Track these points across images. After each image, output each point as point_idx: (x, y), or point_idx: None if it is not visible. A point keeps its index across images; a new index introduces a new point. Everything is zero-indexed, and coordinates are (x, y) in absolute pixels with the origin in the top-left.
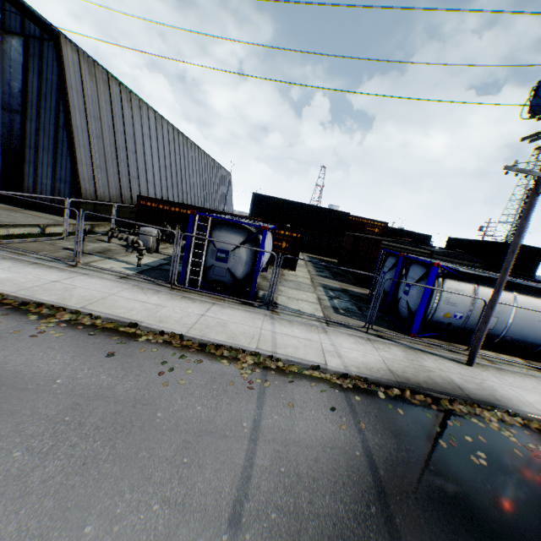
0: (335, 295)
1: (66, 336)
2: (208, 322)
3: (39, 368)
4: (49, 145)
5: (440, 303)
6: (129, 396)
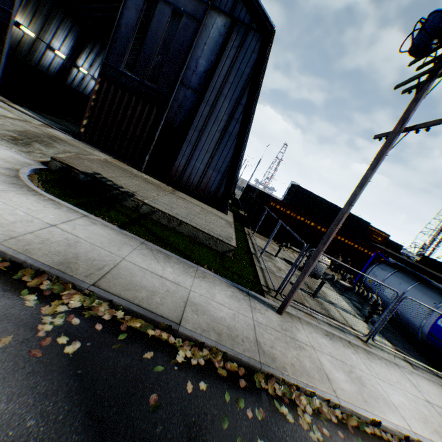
0: None
1: None
2: None
3: None
4: (215, 132)
5: None
6: None
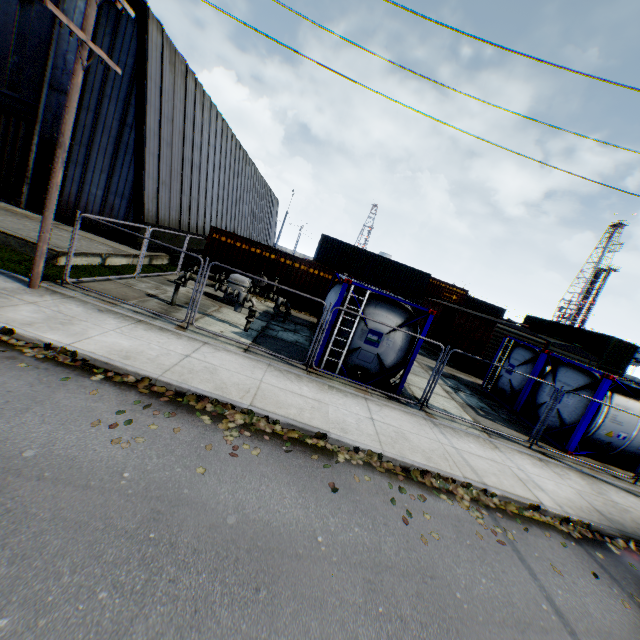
0: (453, 385)
1: (263, 454)
2: (387, 431)
3: (282, 516)
4: (107, 146)
5: (605, 421)
6: (406, 562)
